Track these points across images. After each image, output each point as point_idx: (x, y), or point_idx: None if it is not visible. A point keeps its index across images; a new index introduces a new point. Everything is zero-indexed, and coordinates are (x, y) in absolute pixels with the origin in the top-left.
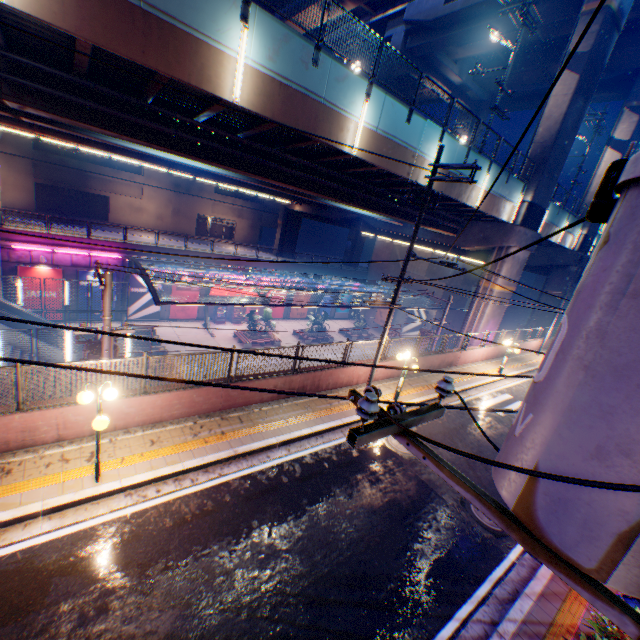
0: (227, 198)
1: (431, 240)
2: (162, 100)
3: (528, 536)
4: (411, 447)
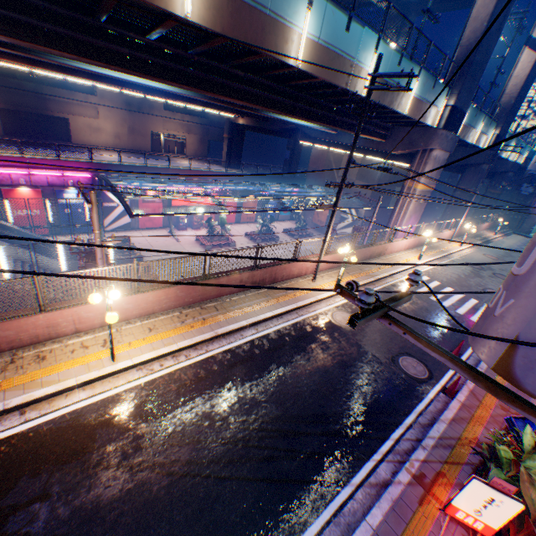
0: (176, 115)
1: (363, 146)
2: (114, 18)
3: (492, 385)
4: (392, 326)
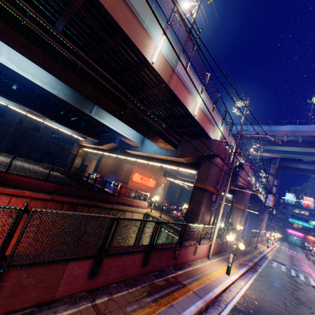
0: None
1: None
2: None
3: None
4: None
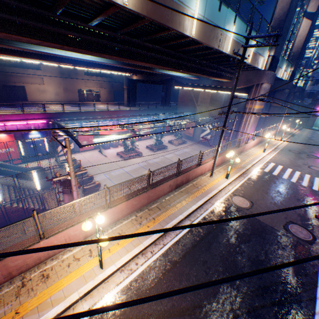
0: (92, 77)
1: (217, 86)
2: (65, 12)
3: None
4: None
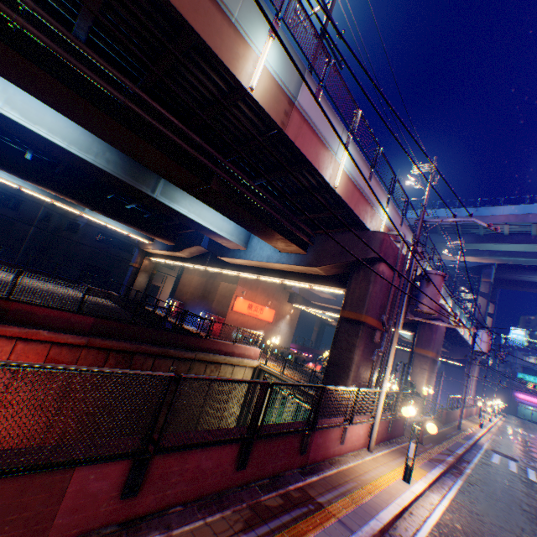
0: None
1: None
2: None
3: None
4: None
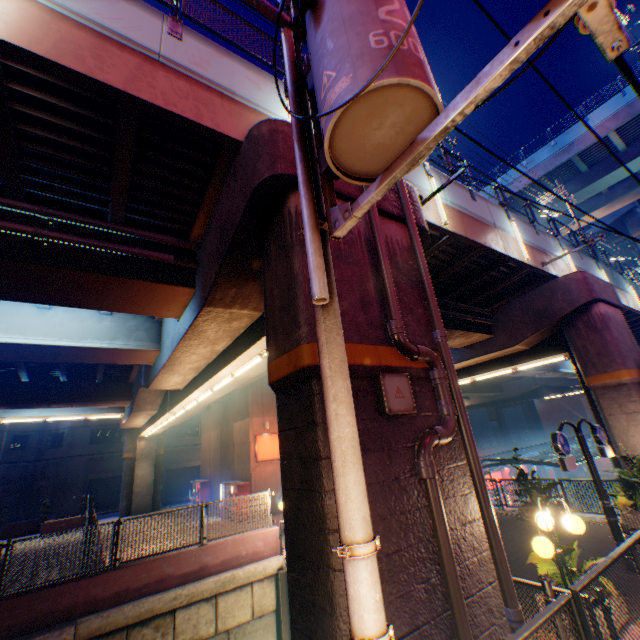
0: None
1: None
2: None
3: None
4: None
